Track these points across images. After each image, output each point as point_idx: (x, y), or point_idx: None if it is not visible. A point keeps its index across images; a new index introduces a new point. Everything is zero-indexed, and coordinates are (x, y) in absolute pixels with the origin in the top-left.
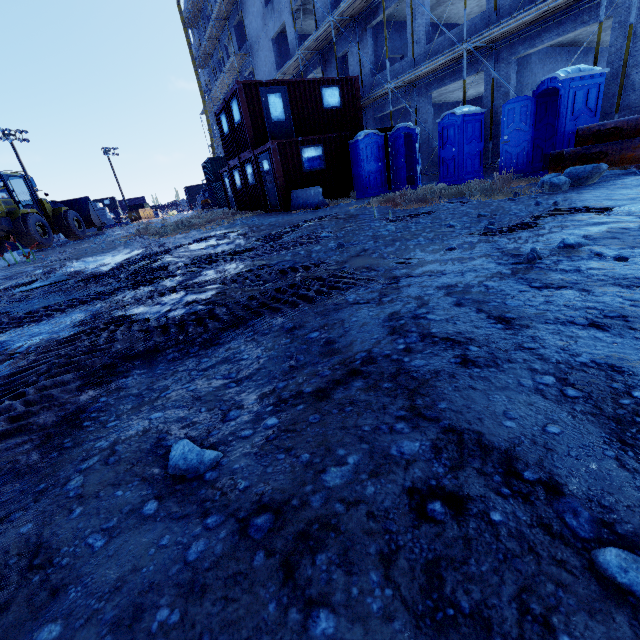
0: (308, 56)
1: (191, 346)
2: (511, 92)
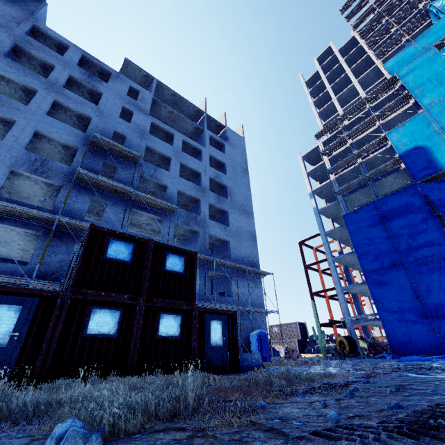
0: (42, 219)
1: None
2: None
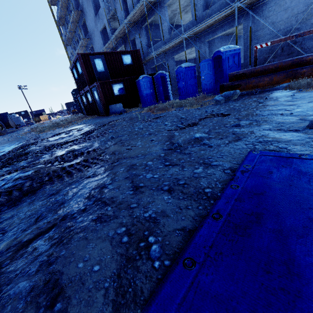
0: (117, 40)
1: (4, 207)
2: (207, 56)
